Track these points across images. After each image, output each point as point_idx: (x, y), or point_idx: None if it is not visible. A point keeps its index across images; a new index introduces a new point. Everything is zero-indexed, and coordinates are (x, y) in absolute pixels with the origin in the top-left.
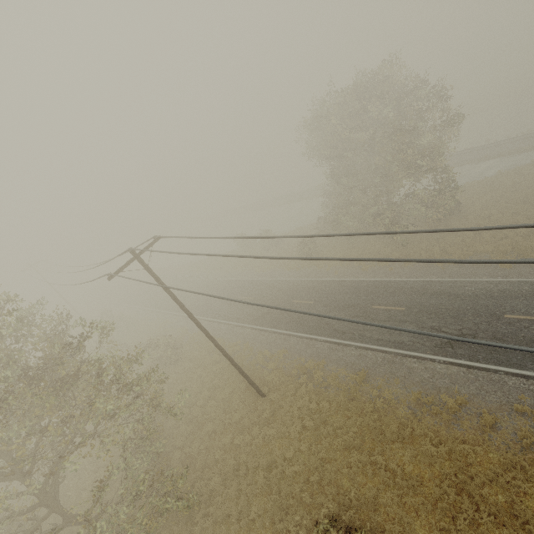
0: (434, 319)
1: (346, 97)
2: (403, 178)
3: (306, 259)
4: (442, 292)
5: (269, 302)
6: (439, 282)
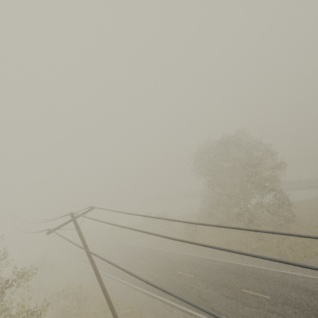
0: (299, 314)
1: (217, 144)
2: (254, 192)
3: (203, 245)
4: (299, 286)
5: (159, 269)
6: (294, 275)
